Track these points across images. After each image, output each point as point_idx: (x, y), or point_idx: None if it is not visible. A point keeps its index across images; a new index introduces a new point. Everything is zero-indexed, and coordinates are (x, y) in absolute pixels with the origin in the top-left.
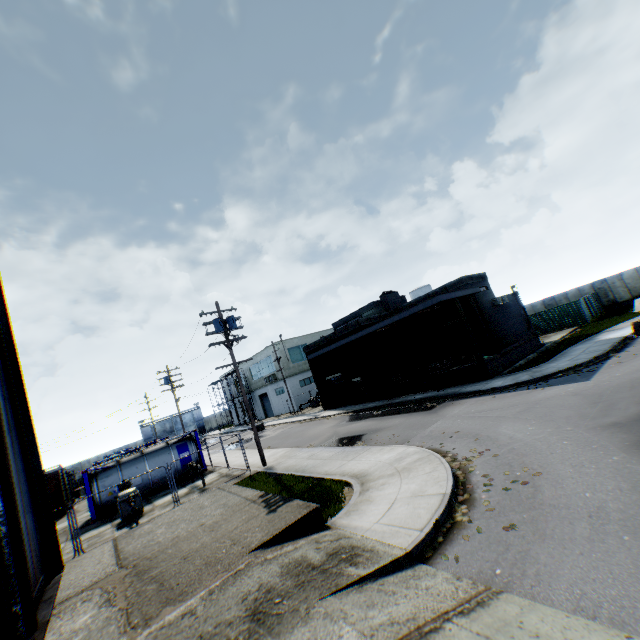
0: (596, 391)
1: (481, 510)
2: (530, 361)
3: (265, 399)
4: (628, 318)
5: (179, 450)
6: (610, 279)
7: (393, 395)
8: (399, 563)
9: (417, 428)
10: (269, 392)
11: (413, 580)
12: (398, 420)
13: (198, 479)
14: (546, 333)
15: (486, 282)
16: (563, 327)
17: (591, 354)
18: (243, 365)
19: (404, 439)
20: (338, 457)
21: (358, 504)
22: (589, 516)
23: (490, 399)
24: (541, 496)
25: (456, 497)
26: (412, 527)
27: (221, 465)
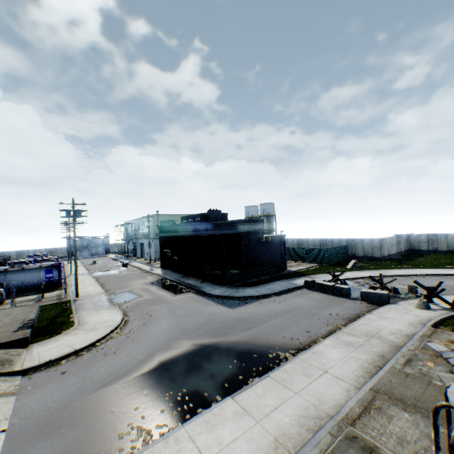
0: (217, 317)
1: (74, 361)
2: (256, 281)
3: (143, 246)
4: (334, 271)
5: (47, 272)
6: (357, 241)
7: (188, 274)
8: (12, 373)
9: (151, 304)
10: (145, 243)
11: (1, 381)
12: (159, 294)
13: (50, 292)
14: (305, 262)
15: (261, 225)
16: (314, 262)
17: (267, 292)
18: (136, 221)
19: (135, 309)
20: (99, 308)
21: (53, 340)
22: (84, 378)
23: (198, 300)
24: (95, 363)
25: (80, 352)
26: (41, 360)
27: (70, 286)
